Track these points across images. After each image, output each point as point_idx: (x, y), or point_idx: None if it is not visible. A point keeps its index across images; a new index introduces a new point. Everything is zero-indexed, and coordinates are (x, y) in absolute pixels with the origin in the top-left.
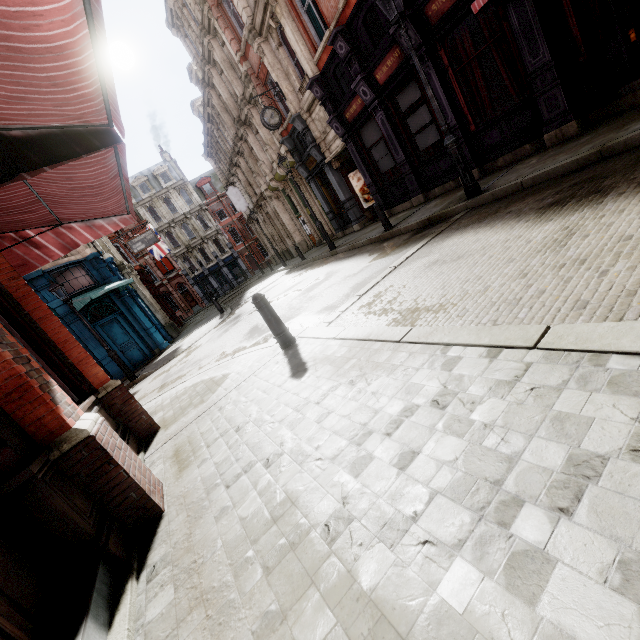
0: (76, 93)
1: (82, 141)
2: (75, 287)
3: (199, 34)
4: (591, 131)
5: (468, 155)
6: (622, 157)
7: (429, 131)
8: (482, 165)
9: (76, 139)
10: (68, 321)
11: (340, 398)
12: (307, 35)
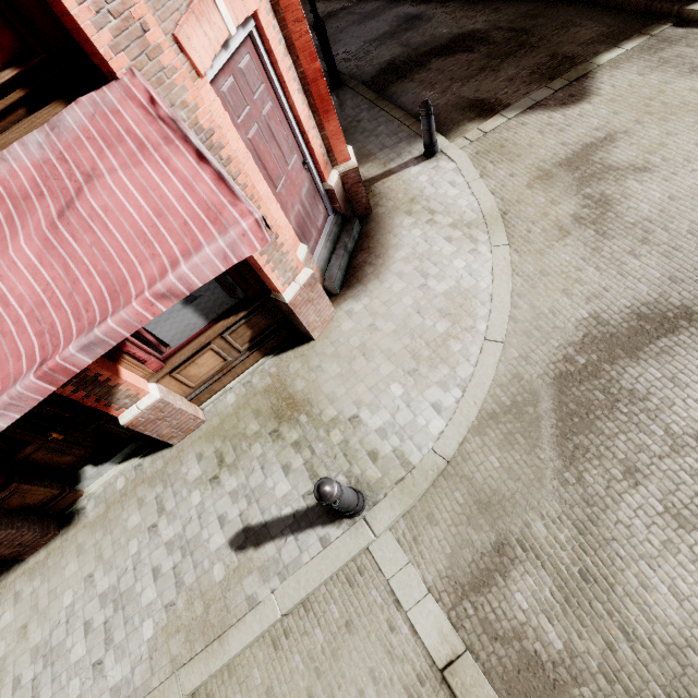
0: None
1: None
2: None
3: None
4: None
5: None
6: None
7: None
8: None
9: None
10: None
11: (162, 590)
12: None
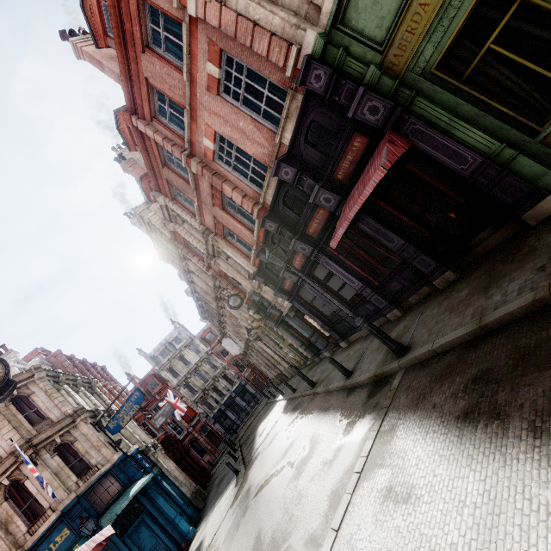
0: None
1: None
2: (107, 496)
3: (179, 262)
4: (466, 280)
5: (384, 301)
6: (501, 342)
7: (346, 288)
8: (399, 304)
9: None
10: None
11: None
12: (241, 252)
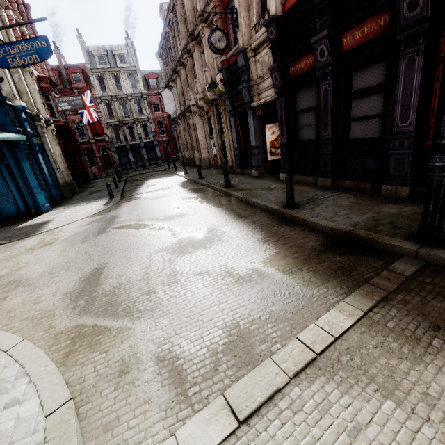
0: None
1: None
2: None
3: None
4: None
5: (407, 169)
6: None
7: (371, 123)
8: (415, 186)
9: None
10: None
11: None
12: None
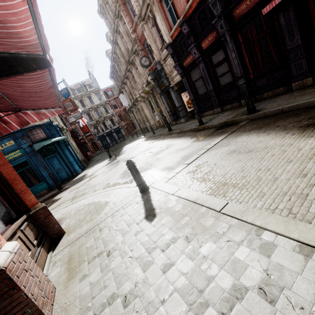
0: (16, 29)
1: (24, 64)
2: (37, 138)
3: (113, 18)
4: None
5: None
6: None
7: (227, 75)
8: (255, 96)
9: (20, 62)
10: (31, 155)
11: (179, 252)
12: (167, 22)
